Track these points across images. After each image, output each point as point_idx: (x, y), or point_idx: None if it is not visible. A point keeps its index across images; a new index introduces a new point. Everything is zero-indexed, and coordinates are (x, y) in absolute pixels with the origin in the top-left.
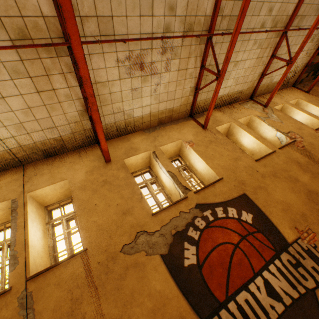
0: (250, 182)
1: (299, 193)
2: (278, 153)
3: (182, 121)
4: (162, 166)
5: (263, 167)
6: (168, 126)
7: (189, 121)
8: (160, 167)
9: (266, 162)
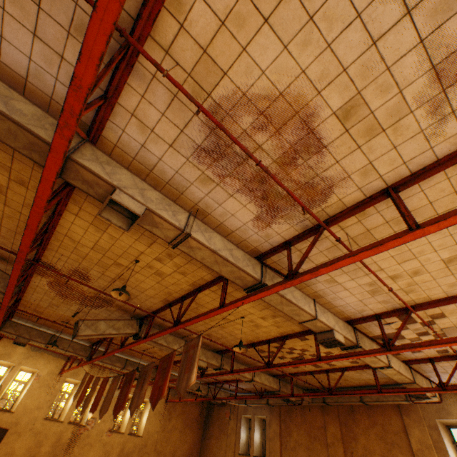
0: (21, 426)
1: (28, 452)
2: (63, 424)
3: (59, 357)
4: (5, 378)
5: (41, 425)
6: (48, 353)
7: (63, 359)
8: (5, 377)
9: (48, 423)
